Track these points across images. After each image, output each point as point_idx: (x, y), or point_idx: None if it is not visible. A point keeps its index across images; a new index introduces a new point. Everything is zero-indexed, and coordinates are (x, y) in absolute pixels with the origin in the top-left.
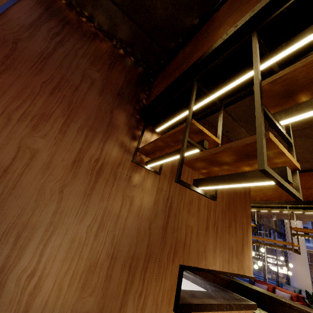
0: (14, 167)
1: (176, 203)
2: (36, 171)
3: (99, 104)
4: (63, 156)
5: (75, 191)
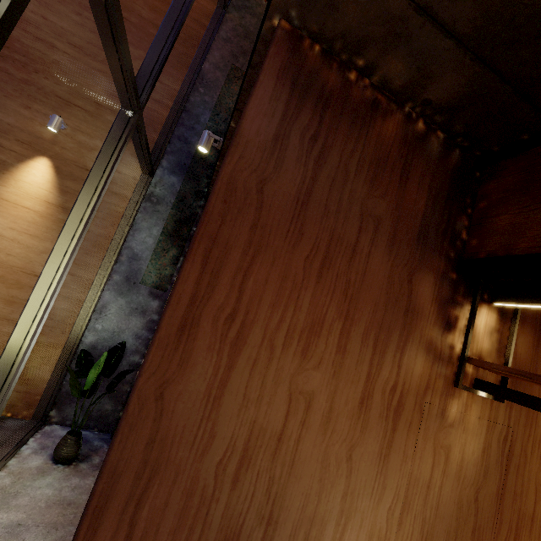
0: (288, 431)
1: (519, 443)
2: (315, 430)
3: (389, 272)
4: (346, 395)
5: (366, 454)
